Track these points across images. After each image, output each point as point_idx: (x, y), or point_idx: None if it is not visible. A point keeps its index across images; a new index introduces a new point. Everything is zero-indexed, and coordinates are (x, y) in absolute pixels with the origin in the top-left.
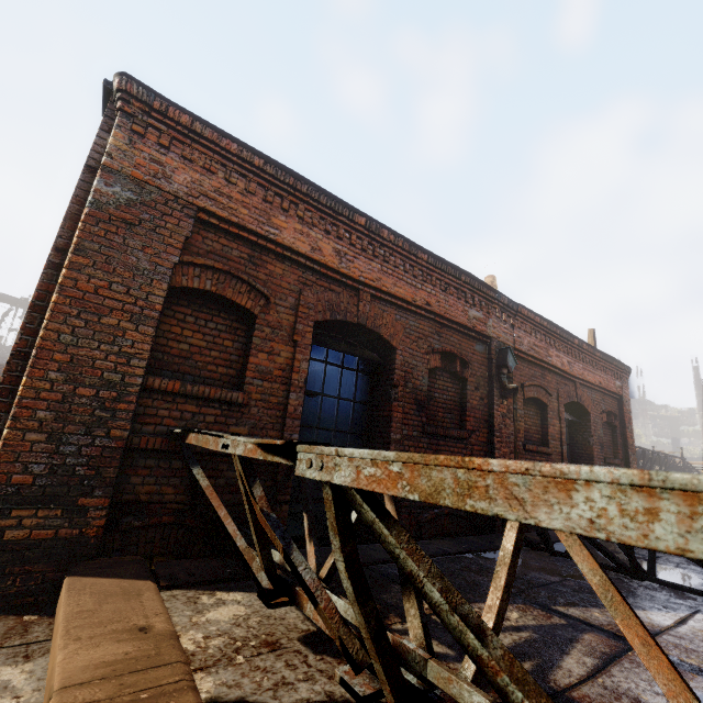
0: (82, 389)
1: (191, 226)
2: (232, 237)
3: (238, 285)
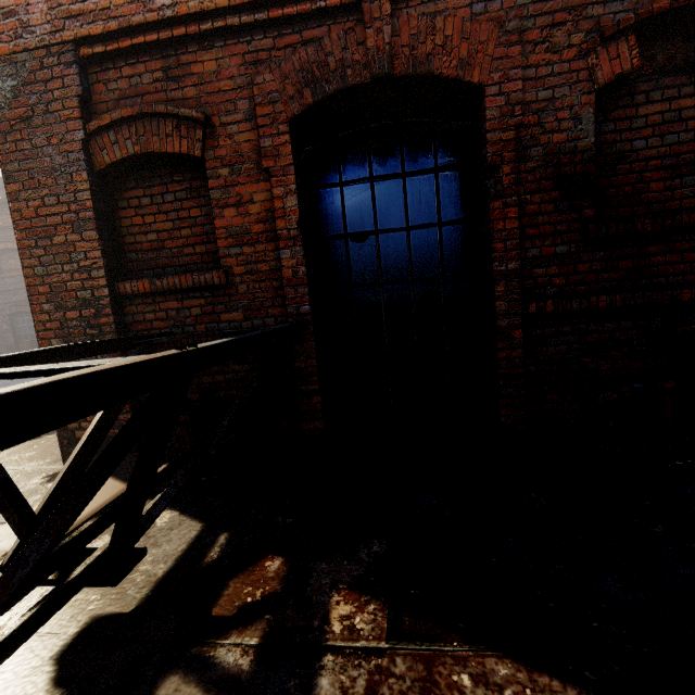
0: (70, 313)
1: (77, 77)
2: (134, 58)
3: (161, 125)
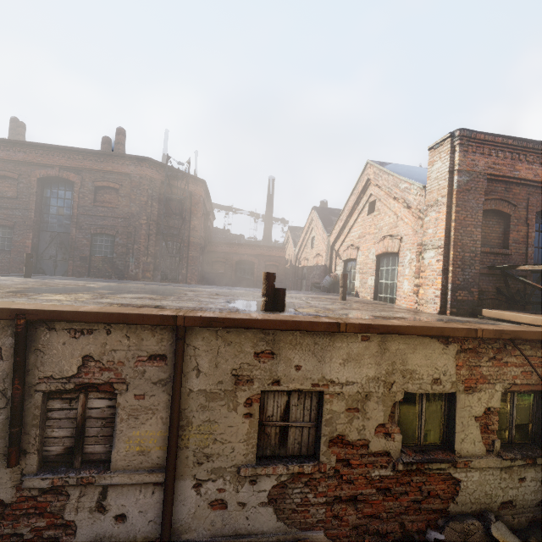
0: (466, 254)
1: (486, 183)
2: (497, 182)
3: (503, 203)
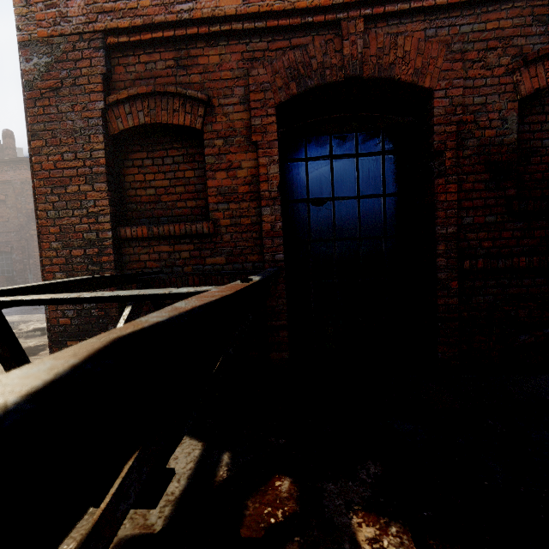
0: (75, 251)
1: (103, 59)
2: (151, 48)
3: (170, 102)
